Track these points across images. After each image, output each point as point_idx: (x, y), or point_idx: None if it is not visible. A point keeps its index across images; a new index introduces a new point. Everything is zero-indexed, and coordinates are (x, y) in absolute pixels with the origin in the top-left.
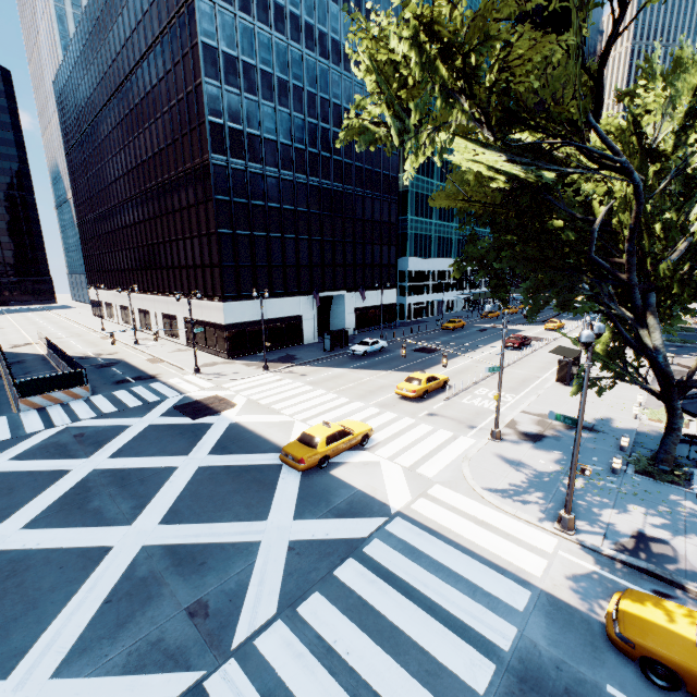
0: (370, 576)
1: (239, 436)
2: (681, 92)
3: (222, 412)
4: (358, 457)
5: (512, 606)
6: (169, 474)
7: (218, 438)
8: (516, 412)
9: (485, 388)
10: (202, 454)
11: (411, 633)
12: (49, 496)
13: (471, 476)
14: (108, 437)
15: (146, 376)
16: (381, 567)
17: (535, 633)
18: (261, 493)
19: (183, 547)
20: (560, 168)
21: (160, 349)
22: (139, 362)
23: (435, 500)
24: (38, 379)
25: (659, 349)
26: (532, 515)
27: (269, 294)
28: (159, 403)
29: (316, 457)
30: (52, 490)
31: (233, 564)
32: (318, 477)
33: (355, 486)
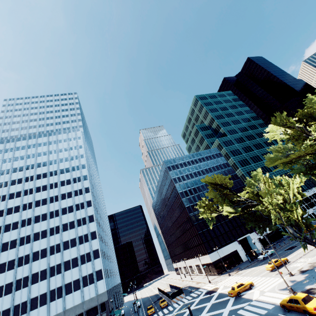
0: (243, 311)
1: (221, 295)
2: (259, 178)
3: (217, 291)
4: (249, 291)
5: (269, 308)
6: (206, 306)
7: (216, 297)
8: (305, 264)
9: (302, 258)
10: (212, 301)
11: (247, 315)
12: (185, 315)
13: (276, 287)
14: (192, 303)
15: (196, 288)
16: (246, 309)
17: (271, 311)
18: (225, 304)
19: (210, 315)
20: (242, 206)
21: (198, 279)
22: (194, 284)
23: (264, 295)
24: (173, 293)
25: (293, 233)
26: (286, 292)
27: (221, 246)
28: (201, 293)
29: (235, 292)
30: (185, 314)
31: (219, 315)
32: (238, 298)
33: (246, 297)
